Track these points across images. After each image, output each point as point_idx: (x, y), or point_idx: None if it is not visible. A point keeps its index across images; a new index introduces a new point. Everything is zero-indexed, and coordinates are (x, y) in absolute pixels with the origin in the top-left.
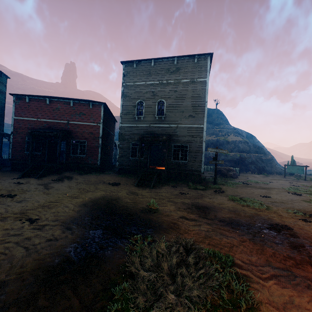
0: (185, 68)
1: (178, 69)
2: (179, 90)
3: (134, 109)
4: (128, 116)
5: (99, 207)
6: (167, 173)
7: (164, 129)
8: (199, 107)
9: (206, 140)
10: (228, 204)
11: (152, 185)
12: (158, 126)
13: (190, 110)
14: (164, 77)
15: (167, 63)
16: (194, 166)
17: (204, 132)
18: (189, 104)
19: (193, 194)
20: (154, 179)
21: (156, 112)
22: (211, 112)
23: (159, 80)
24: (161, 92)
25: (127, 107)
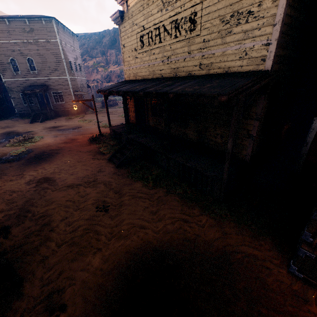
0: (38, 29)
1: (32, 30)
2: (40, 49)
3: (10, 66)
4: (7, 72)
5: (5, 135)
6: (54, 112)
7: (41, 81)
8: (60, 63)
9: (108, 72)
10: (72, 124)
11: (40, 121)
12: (35, 79)
13: (54, 65)
14: (23, 37)
15: (21, 23)
16: (70, 105)
17: (69, 81)
18: (52, 60)
19: (61, 122)
20: (41, 117)
21: (29, 68)
22: (118, 34)
23: (20, 39)
24: (26, 51)
25: (3, 64)
